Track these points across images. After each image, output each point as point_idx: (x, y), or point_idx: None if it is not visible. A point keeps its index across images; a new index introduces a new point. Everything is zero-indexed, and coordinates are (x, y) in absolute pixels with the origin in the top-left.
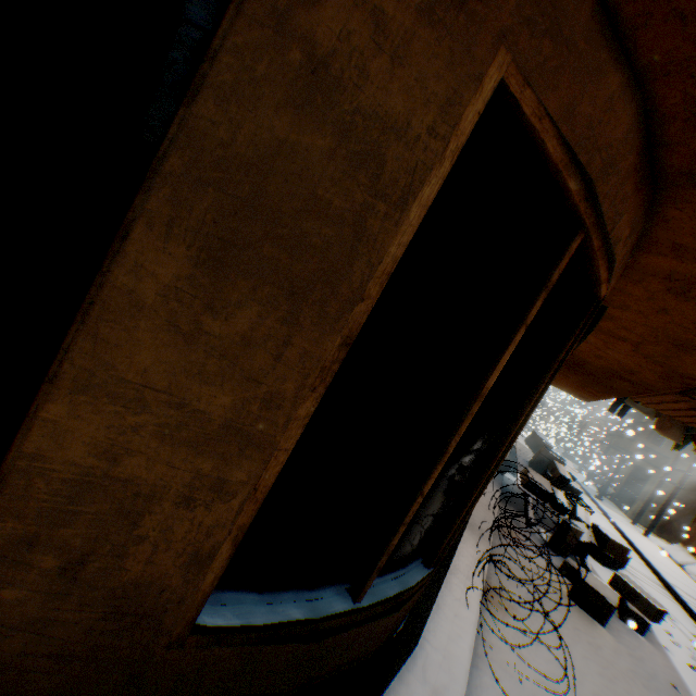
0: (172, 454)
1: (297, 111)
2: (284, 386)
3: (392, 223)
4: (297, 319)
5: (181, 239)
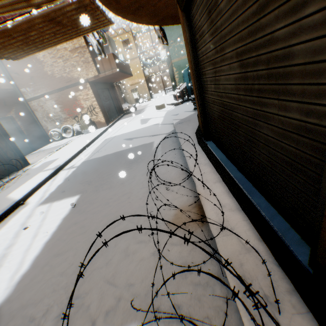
0: None
1: None
2: None
3: None
4: None
5: None
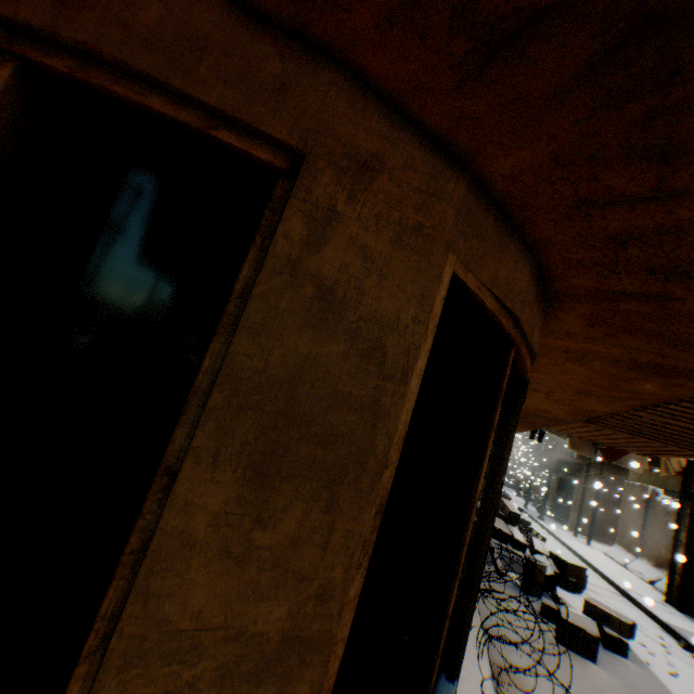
0: (232, 693)
1: (315, 329)
2: (333, 573)
3: (399, 396)
4: (337, 503)
5: (226, 465)
